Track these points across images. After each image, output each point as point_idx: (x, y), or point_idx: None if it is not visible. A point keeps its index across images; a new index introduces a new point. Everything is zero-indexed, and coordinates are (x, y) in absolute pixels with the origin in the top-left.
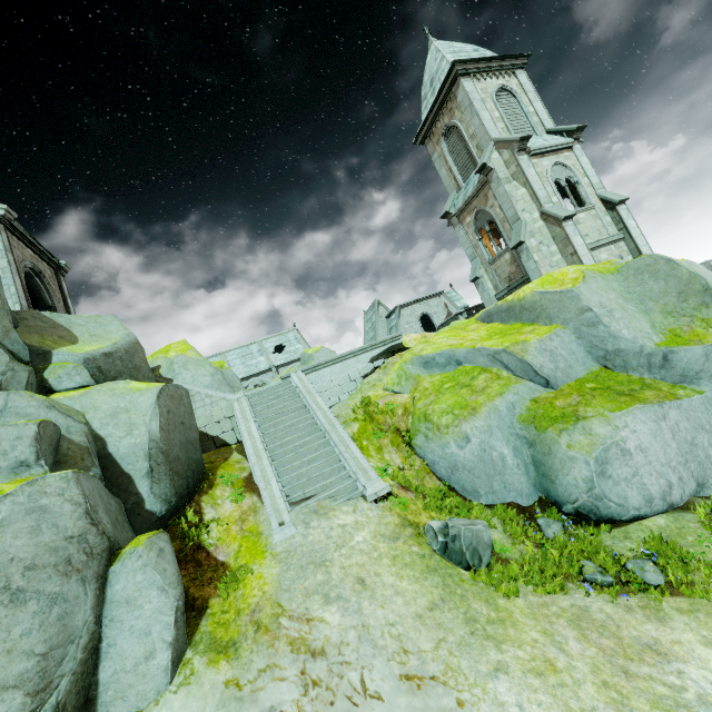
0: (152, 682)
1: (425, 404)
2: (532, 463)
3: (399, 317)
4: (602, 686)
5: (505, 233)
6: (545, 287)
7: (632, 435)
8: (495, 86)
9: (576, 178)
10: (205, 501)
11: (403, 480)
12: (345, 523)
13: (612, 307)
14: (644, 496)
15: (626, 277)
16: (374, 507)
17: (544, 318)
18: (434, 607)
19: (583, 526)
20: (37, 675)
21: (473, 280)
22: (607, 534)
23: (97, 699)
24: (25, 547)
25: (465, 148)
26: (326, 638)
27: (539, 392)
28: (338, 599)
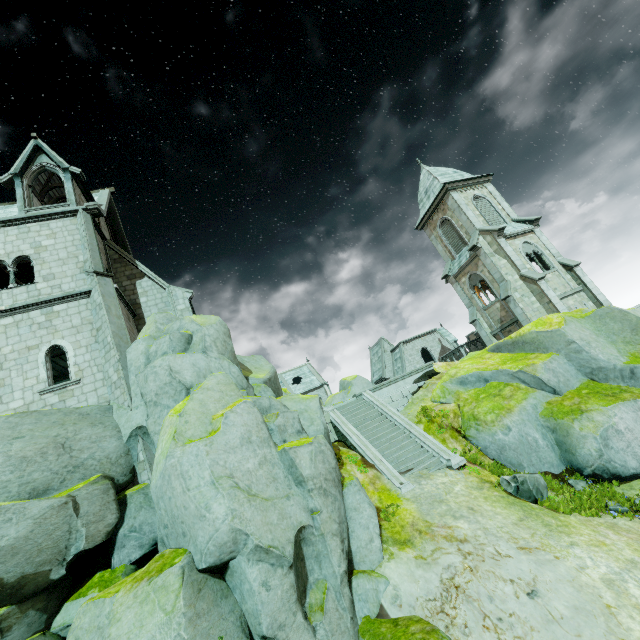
0: (375, 555)
1: (470, 408)
2: (556, 444)
3: (403, 351)
4: (634, 550)
5: (494, 289)
6: (538, 328)
7: (620, 421)
8: (473, 195)
9: (540, 251)
10: (343, 472)
11: (470, 457)
12: (444, 481)
13: (589, 340)
14: (637, 460)
15: (594, 320)
16: (458, 473)
17: (542, 348)
18: (522, 520)
19: (600, 483)
20: (339, 533)
21: (472, 322)
22: (618, 488)
23: (352, 560)
24: (322, 469)
25: (456, 233)
26: (464, 534)
27: (549, 397)
28: (462, 517)
